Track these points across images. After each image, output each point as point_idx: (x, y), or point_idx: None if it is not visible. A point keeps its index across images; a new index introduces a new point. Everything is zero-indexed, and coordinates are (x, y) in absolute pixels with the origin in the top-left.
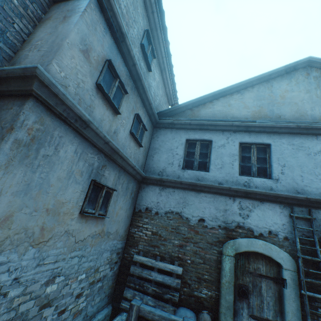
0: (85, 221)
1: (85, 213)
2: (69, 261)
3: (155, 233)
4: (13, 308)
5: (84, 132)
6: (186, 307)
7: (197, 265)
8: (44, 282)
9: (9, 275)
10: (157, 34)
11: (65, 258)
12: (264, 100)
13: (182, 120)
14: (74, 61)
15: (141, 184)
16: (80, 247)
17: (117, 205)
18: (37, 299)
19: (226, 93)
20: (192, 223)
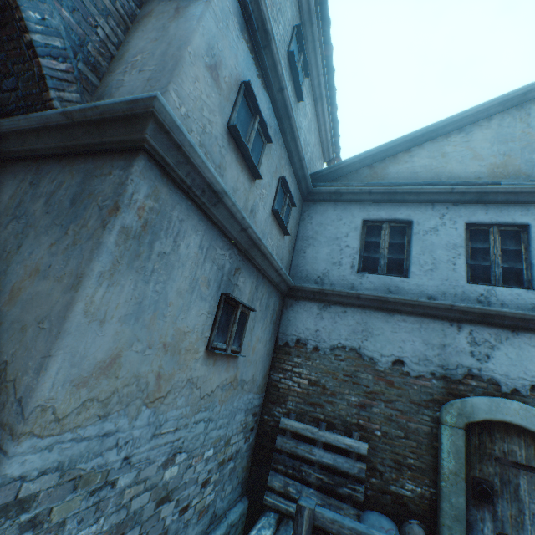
0: (212, 362)
1: (213, 349)
2: (193, 428)
3: (315, 382)
4: (124, 504)
5: (212, 211)
6: (376, 510)
7: (394, 440)
8: (161, 462)
9: (117, 452)
10: (312, 33)
11: (188, 424)
12: (512, 142)
13: (355, 185)
14: (199, 86)
15: (285, 299)
16: (206, 405)
17: (254, 335)
18: (153, 489)
19: (436, 132)
20: (381, 368)
